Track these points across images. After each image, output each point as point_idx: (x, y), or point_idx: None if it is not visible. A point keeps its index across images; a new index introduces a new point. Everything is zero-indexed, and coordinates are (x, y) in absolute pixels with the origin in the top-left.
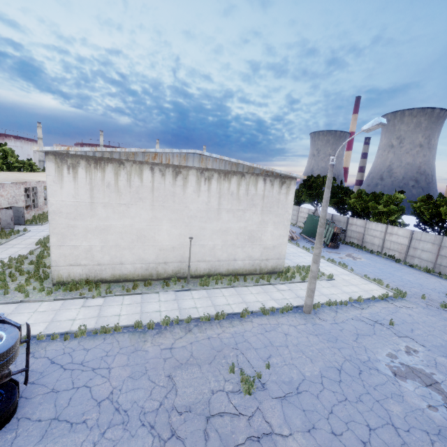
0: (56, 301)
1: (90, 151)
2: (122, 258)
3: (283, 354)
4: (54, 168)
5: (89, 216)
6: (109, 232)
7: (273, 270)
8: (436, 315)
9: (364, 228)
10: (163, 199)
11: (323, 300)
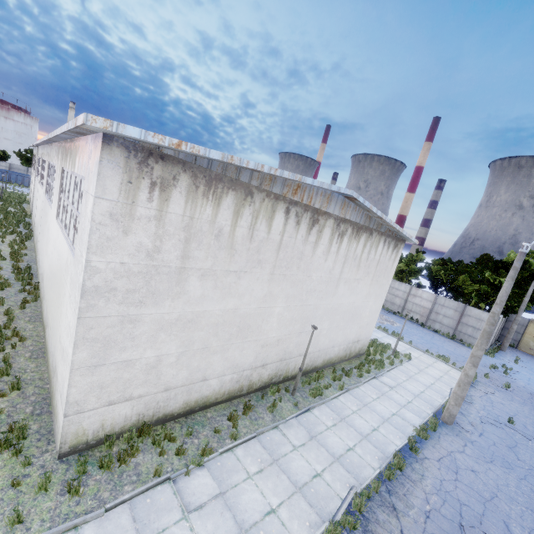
0: (111, 512)
1: (203, 157)
2: (207, 369)
3: (509, 513)
4: (119, 182)
5: (171, 296)
6: (198, 325)
7: (358, 353)
8: (512, 399)
9: None
10: (288, 263)
11: (437, 397)
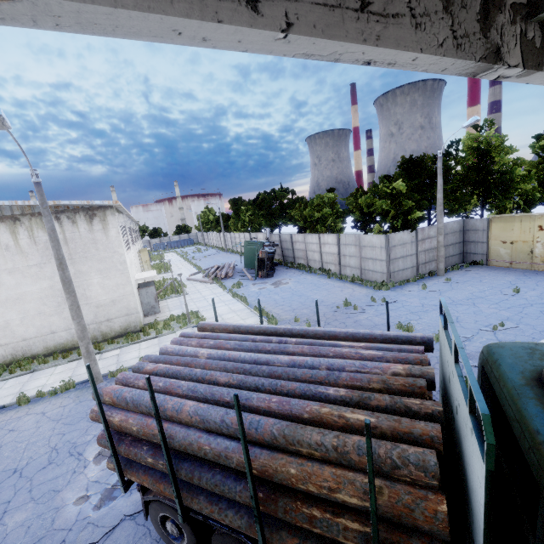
0: None
1: None
2: None
3: None
4: None
5: None
6: None
7: (125, 331)
8: None
9: (305, 244)
10: None
11: None
